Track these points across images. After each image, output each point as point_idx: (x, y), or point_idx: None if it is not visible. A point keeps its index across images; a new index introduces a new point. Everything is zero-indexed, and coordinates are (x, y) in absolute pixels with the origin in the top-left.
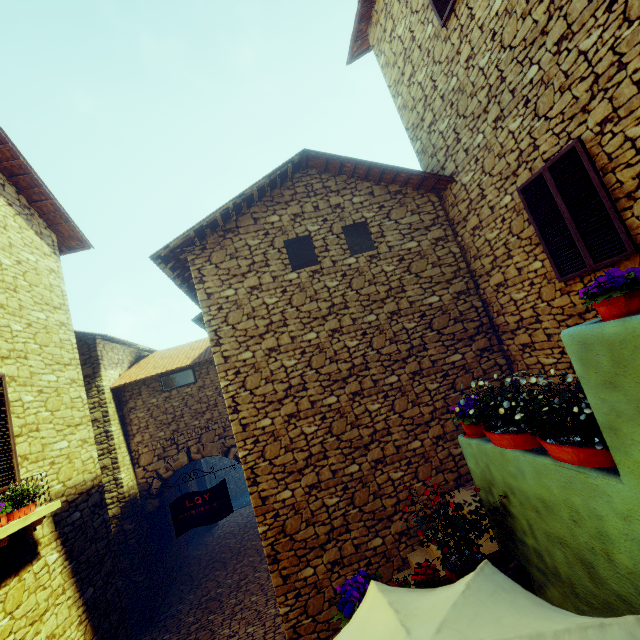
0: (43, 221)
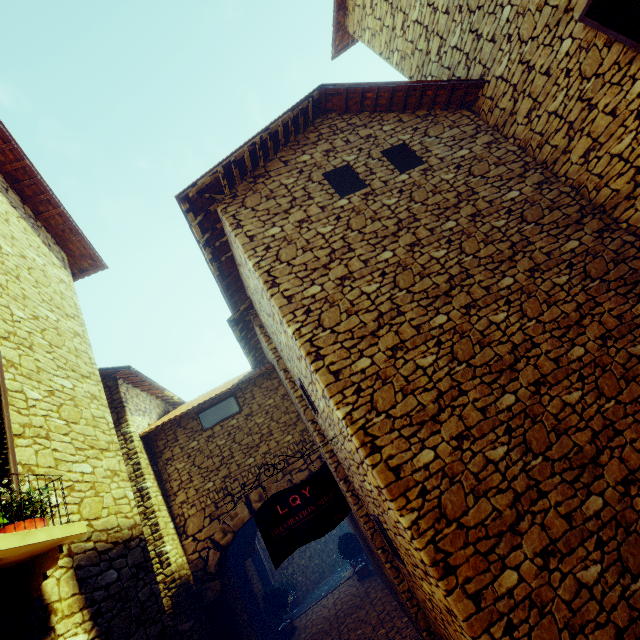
0: (51, 238)
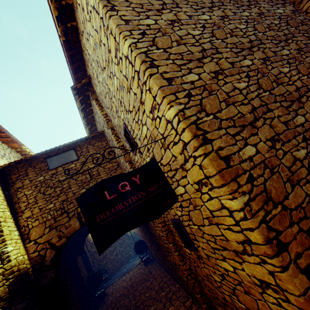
0: None
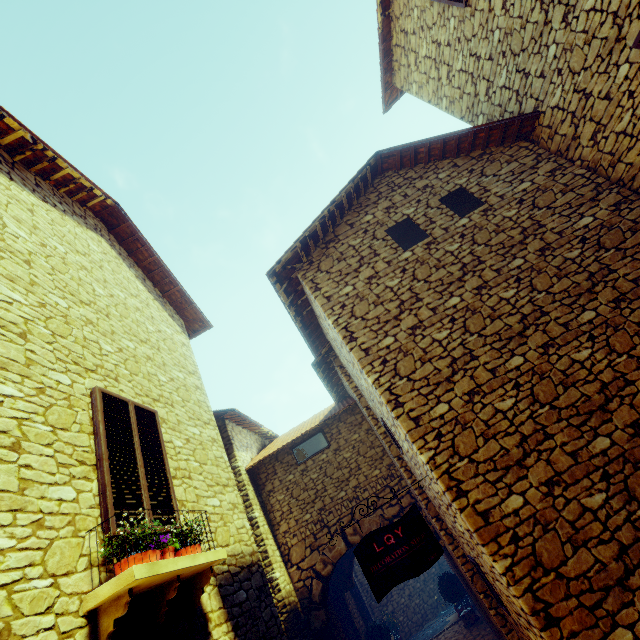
0: (173, 309)
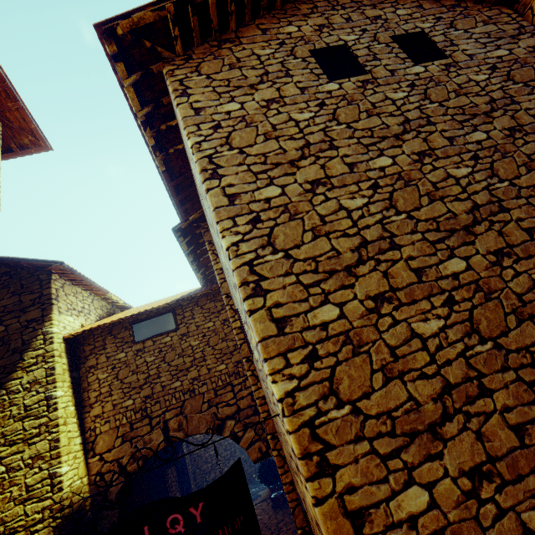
0: None
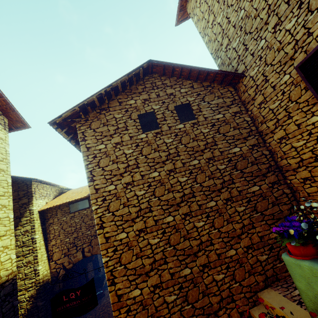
0: None
